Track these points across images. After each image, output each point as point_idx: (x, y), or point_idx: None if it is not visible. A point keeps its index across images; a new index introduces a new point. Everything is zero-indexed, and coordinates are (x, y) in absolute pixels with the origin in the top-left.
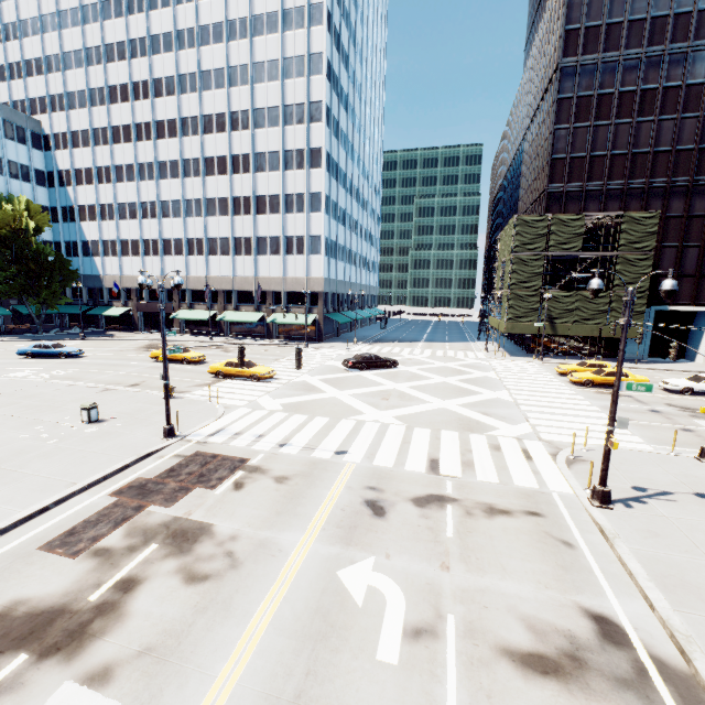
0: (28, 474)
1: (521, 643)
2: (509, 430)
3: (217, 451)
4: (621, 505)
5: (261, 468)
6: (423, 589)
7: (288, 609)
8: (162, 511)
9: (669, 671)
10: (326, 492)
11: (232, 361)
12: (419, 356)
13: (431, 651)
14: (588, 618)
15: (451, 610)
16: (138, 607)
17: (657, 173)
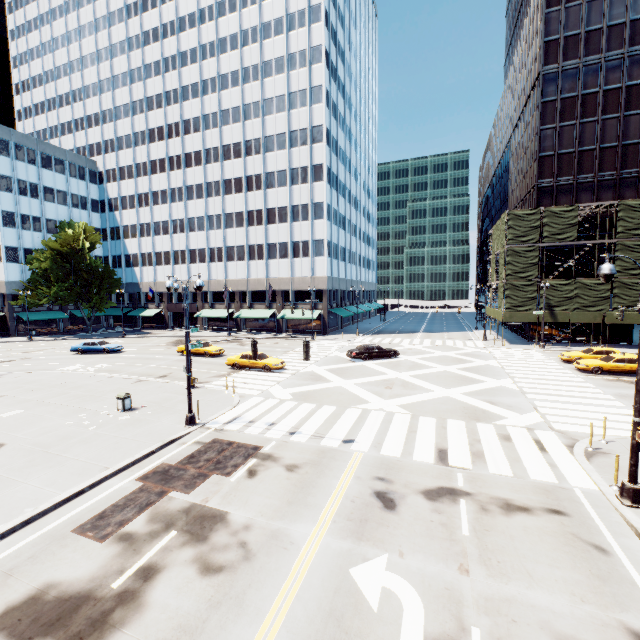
0: (69, 458)
1: None
2: (517, 419)
3: (233, 438)
4: None
5: (273, 456)
6: (442, 595)
7: (300, 610)
8: (182, 497)
9: None
10: (335, 482)
11: (247, 354)
12: (418, 346)
13: None
14: None
15: (475, 623)
16: (156, 597)
17: None
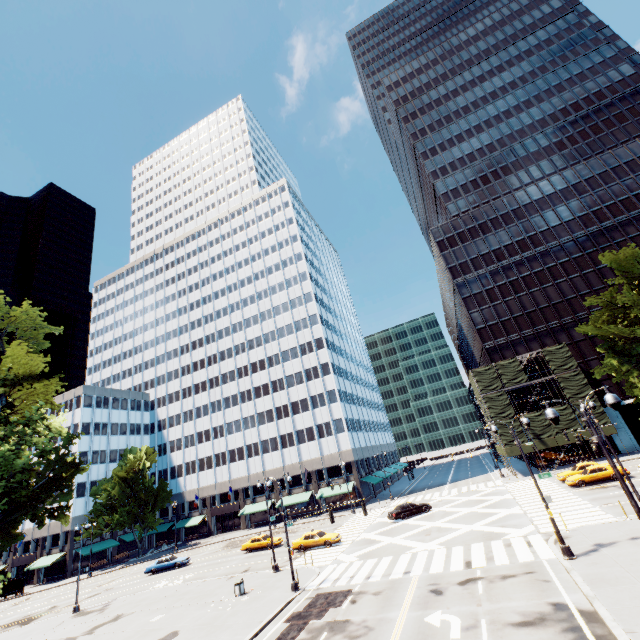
0: (232, 623)
1: (517, 620)
2: (518, 532)
3: (330, 590)
4: (582, 555)
5: (362, 591)
6: (468, 615)
7: (404, 635)
8: (319, 621)
9: (584, 612)
10: (406, 592)
11: (309, 534)
12: (447, 496)
13: (475, 631)
14: (551, 605)
15: (483, 618)
16: None
17: (549, 319)
